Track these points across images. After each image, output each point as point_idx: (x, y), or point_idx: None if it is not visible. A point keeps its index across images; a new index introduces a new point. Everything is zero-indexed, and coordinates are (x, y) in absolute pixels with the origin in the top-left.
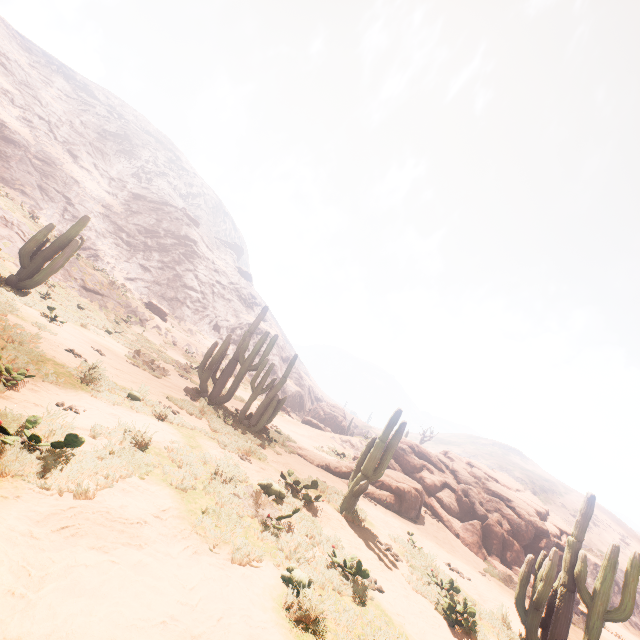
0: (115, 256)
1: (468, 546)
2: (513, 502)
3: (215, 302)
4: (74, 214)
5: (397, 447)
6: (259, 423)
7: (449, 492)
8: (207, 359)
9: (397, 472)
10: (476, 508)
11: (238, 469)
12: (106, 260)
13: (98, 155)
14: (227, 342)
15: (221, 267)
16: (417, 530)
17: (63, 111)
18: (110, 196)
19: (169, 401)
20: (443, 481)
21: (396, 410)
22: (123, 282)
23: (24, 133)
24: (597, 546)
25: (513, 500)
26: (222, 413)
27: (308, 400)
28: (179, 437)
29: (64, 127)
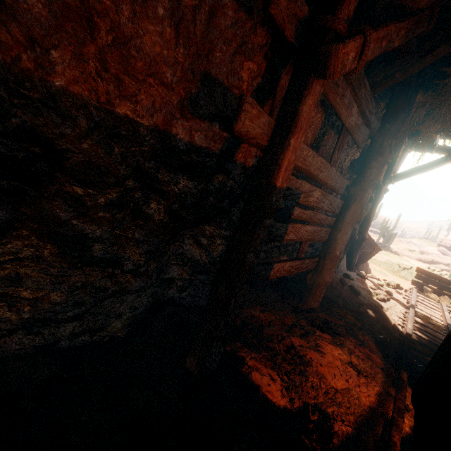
0: None
1: None
2: None
3: None
4: None
5: (450, 244)
6: (387, 245)
7: None
8: None
9: None
10: None
11: None
12: None
13: None
14: None
15: None
16: None
17: None
18: None
19: None
20: None
21: None
22: None
23: None
24: None
25: None
26: None
27: None
28: (394, 260)
29: None
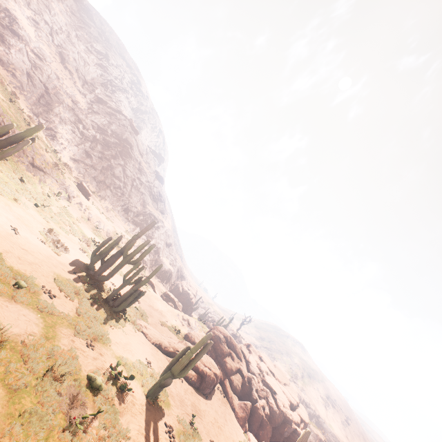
0: (69, 140)
1: (238, 419)
2: (277, 395)
3: (131, 192)
4: (48, 101)
5: (216, 335)
6: (120, 306)
7: (239, 376)
8: (101, 247)
9: (208, 357)
10: (252, 393)
11: (75, 363)
12: (61, 141)
13: (81, 62)
14: (118, 240)
15: (144, 168)
16: (204, 405)
17: (65, 23)
18: (80, 94)
19: (54, 283)
20: (238, 368)
21: (208, 333)
22: (68, 160)
23: (29, 30)
24: (329, 421)
25: (278, 393)
26: (96, 292)
27: (175, 276)
28: (41, 327)
29: (62, 35)
